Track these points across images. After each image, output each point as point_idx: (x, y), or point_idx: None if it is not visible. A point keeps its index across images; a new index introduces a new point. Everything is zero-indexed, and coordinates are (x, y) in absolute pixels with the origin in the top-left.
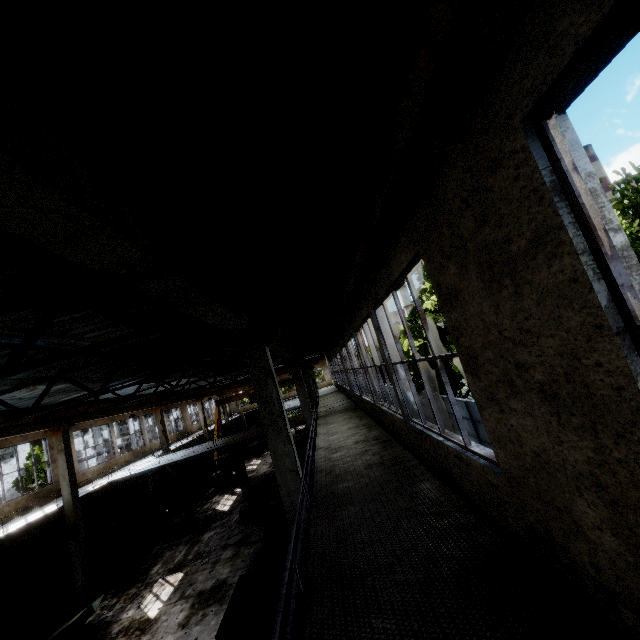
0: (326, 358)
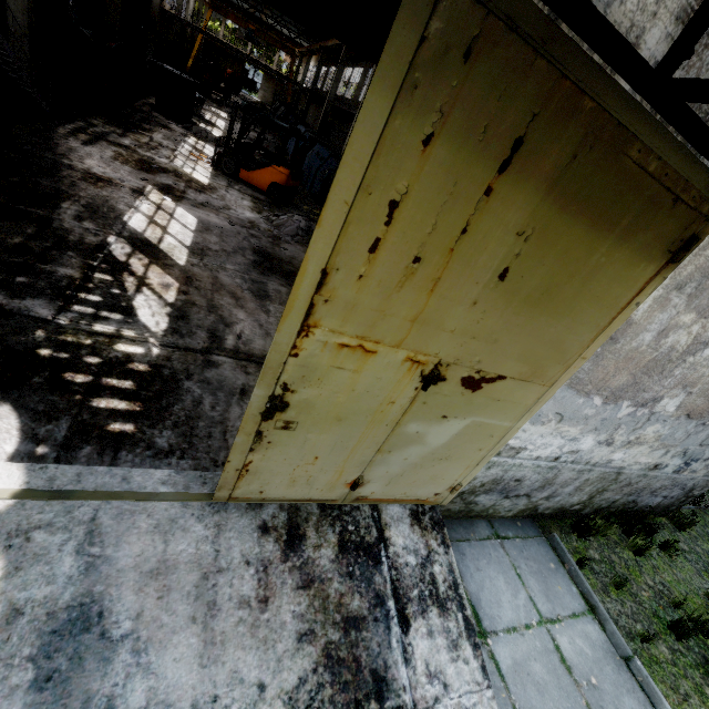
0: (317, 58)
